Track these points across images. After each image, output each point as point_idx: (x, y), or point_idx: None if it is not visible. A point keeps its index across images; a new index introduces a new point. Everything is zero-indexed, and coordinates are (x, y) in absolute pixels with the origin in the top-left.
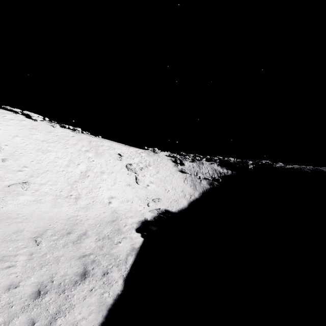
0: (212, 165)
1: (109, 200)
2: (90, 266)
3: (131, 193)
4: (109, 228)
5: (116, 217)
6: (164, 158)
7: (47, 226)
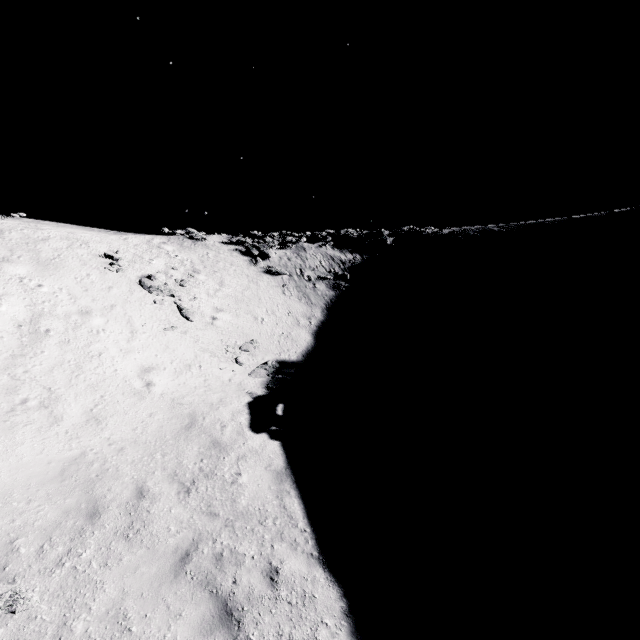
0: (323, 250)
1: (143, 381)
2: (223, 579)
3: (185, 346)
4: (192, 451)
5: (190, 416)
6: (221, 249)
7: (3, 532)
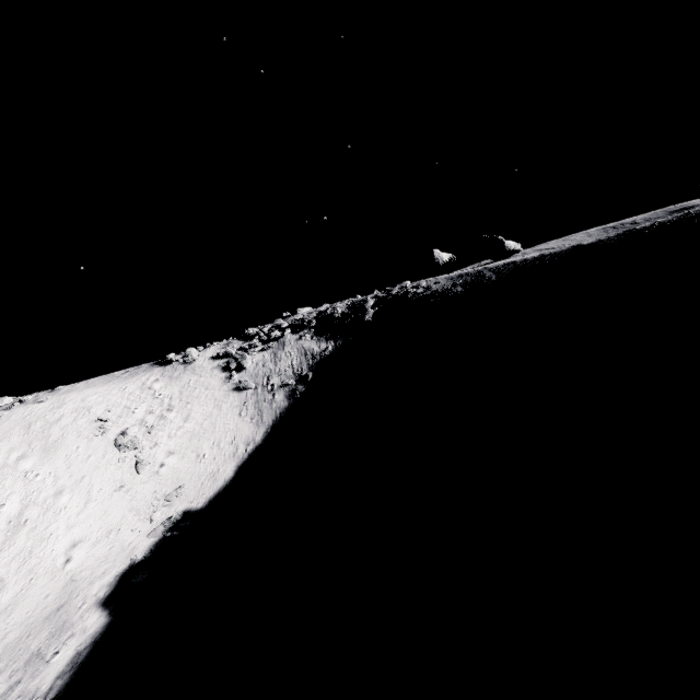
0: (301, 342)
1: (67, 557)
2: None
3: (120, 508)
4: (46, 631)
5: (70, 594)
6: (204, 370)
7: None
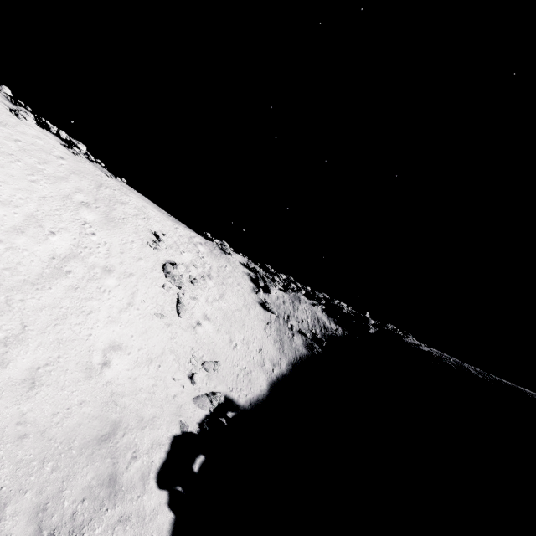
0: (314, 309)
1: (104, 357)
2: None
3: (161, 338)
4: (83, 479)
5: (113, 424)
6: (238, 267)
7: None
